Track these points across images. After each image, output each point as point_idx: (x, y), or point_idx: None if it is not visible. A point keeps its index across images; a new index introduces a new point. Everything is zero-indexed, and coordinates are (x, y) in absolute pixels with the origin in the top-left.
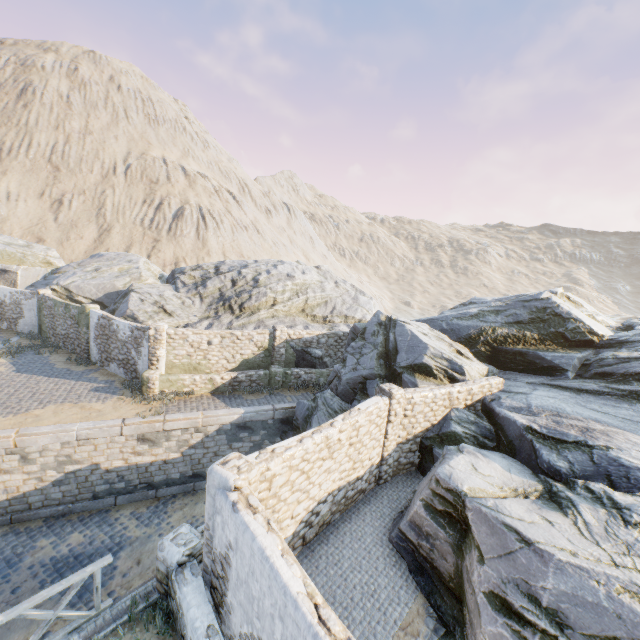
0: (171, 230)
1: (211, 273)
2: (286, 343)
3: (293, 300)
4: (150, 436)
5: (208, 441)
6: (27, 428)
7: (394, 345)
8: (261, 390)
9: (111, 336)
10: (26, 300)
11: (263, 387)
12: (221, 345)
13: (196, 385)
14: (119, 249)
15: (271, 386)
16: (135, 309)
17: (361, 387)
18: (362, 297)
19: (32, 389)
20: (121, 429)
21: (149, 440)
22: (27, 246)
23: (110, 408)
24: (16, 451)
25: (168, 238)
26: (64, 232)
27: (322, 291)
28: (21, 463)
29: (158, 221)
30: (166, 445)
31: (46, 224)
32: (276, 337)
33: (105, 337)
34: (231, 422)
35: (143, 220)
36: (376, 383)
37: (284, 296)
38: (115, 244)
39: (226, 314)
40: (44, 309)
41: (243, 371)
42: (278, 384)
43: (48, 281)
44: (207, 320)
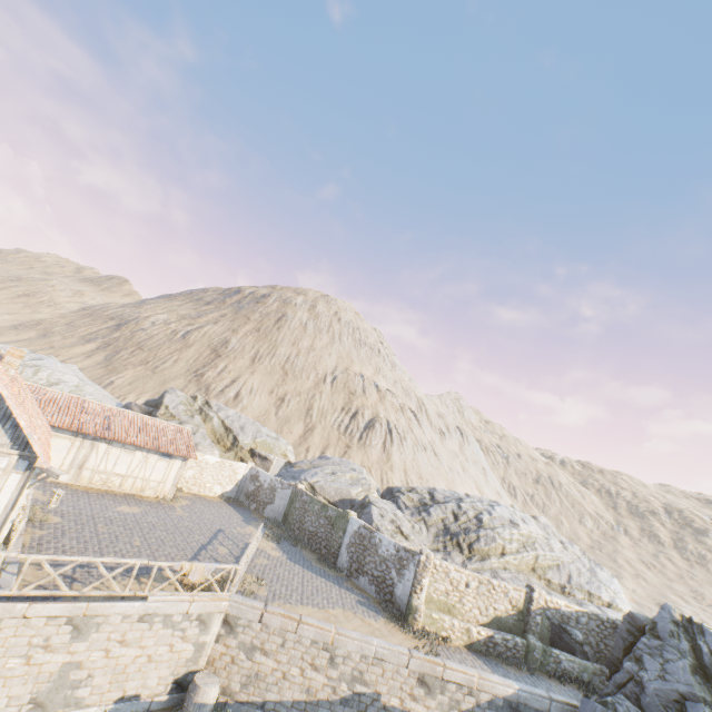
0: (362, 438)
1: (427, 498)
2: (541, 609)
3: (522, 553)
4: (428, 679)
5: (477, 711)
6: (340, 627)
7: (711, 660)
8: (517, 663)
9: (369, 548)
10: (281, 489)
11: (519, 660)
12: (477, 590)
13: (453, 631)
14: (317, 448)
15: (527, 662)
16: (378, 523)
17: (677, 708)
18: (600, 570)
19: (312, 583)
20: (408, 659)
21: (426, 684)
22: (276, 438)
23: (385, 629)
24: (329, 648)
25: (358, 445)
26: (280, 425)
27: (550, 550)
28: (328, 663)
29: (352, 428)
30: (439, 698)
31: (269, 416)
32: (533, 599)
33: (361, 547)
34: (504, 696)
35: (340, 425)
36: (702, 709)
37: (511, 545)
38: (315, 443)
39: (454, 551)
40: (297, 501)
41: (497, 630)
42: (535, 662)
43: (290, 473)
44: (438, 553)
